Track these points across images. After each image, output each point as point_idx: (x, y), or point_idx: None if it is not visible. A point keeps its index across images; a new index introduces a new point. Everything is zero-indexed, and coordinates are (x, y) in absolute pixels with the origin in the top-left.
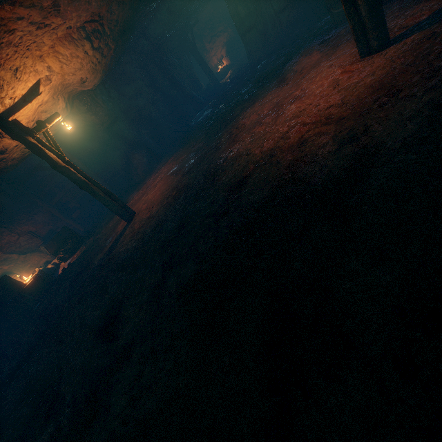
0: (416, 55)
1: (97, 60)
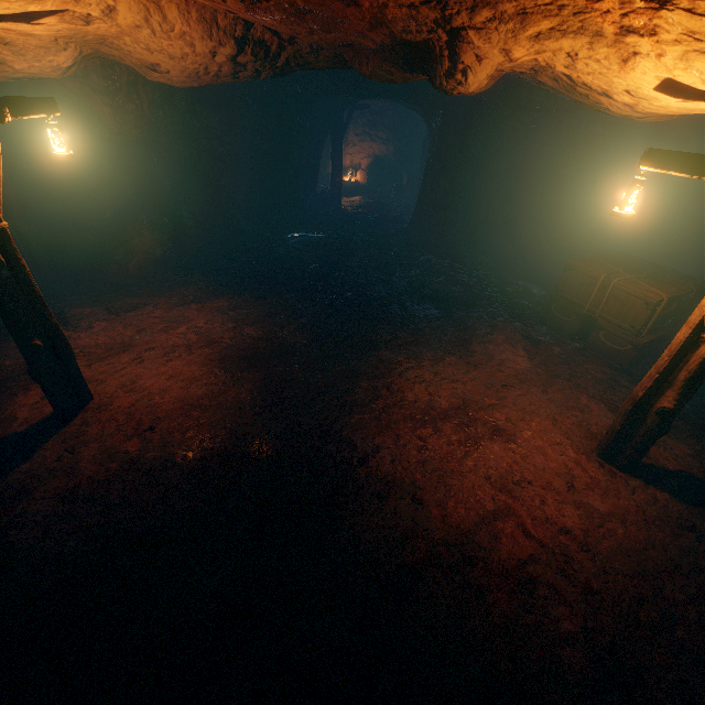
0: (678, 548)
1: (218, 71)
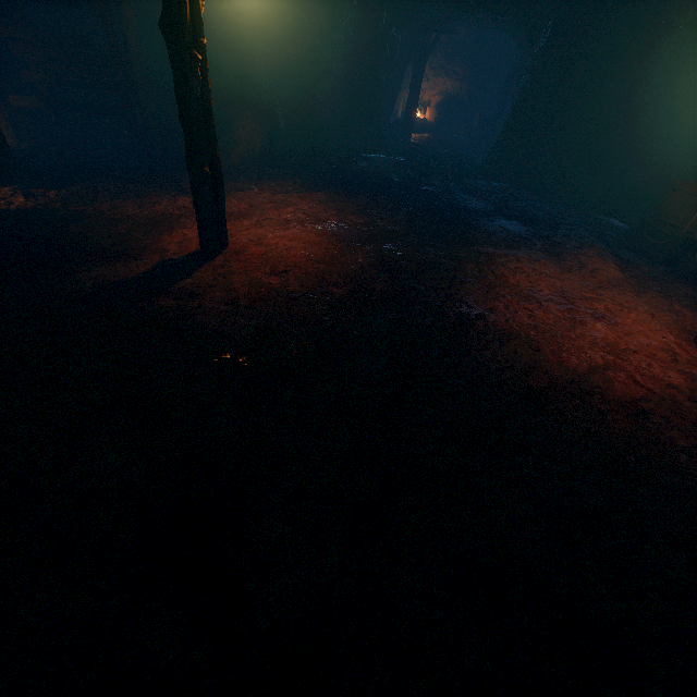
0: None
1: None
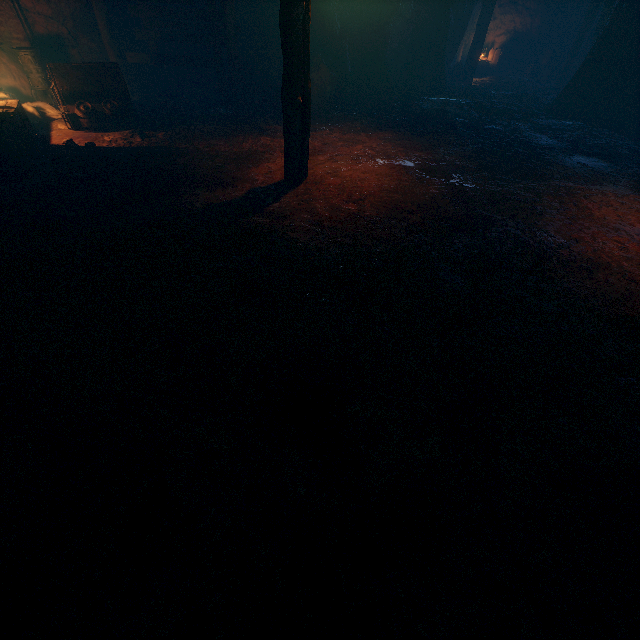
0: None
1: None
